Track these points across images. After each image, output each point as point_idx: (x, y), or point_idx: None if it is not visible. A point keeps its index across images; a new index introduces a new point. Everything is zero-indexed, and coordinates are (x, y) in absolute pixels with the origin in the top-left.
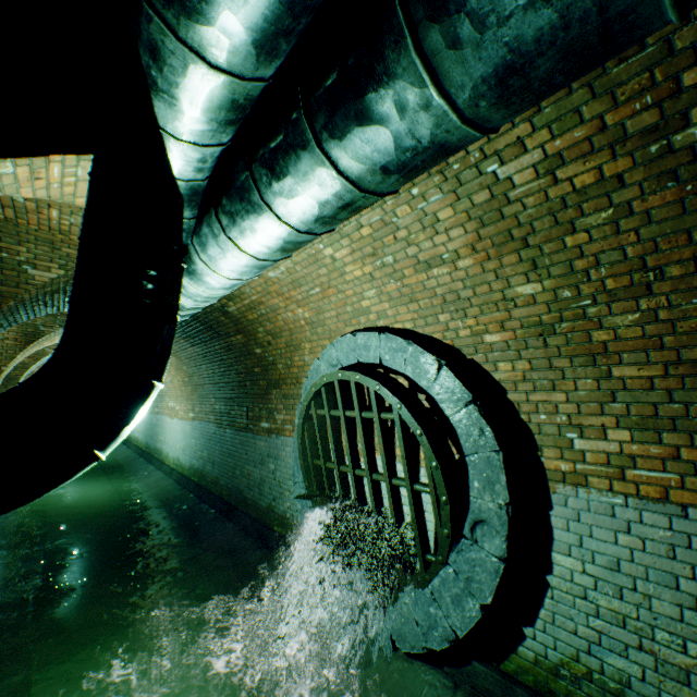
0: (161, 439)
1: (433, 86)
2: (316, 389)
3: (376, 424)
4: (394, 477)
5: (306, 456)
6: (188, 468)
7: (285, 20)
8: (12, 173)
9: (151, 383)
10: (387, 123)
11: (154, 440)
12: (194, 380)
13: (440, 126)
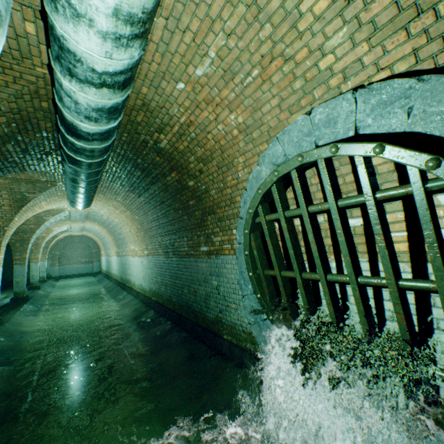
0: (129, 273)
1: None
2: (265, 189)
3: (368, 208)
4: (401, 278)
5: (254, 268)
6: (149, 291)
7: None
8: None
9: None
10: None
11: (124, 274)
12: (144, 226)
13: None
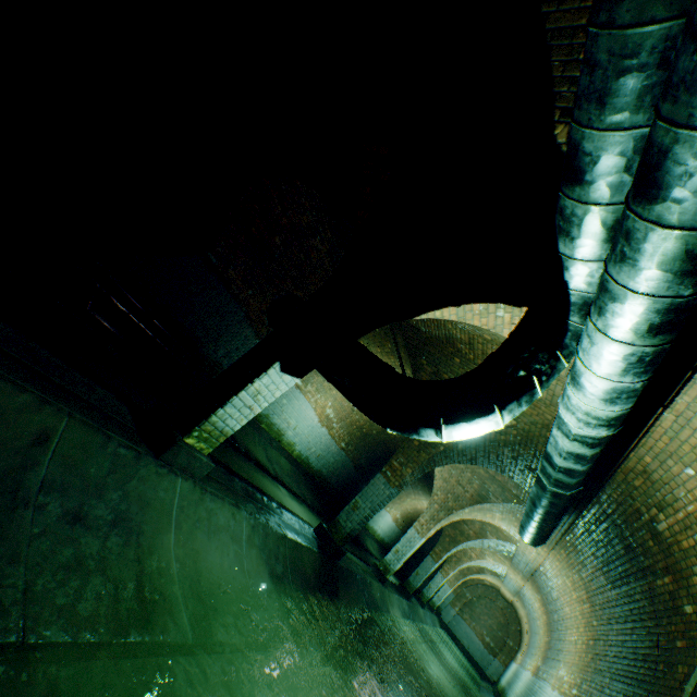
0: None
1: (671, 127)
2: None
3: None
4: None
5: None
6: None
7: (621, 163)
8: (501, 317)
9: (493, 407)
10: (658, 167)
11: None
12: (597, 643)
13: (693, 146)
